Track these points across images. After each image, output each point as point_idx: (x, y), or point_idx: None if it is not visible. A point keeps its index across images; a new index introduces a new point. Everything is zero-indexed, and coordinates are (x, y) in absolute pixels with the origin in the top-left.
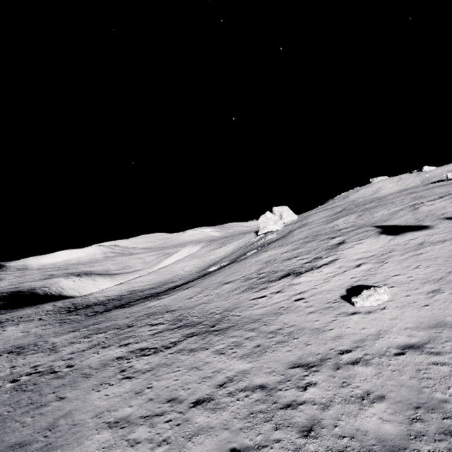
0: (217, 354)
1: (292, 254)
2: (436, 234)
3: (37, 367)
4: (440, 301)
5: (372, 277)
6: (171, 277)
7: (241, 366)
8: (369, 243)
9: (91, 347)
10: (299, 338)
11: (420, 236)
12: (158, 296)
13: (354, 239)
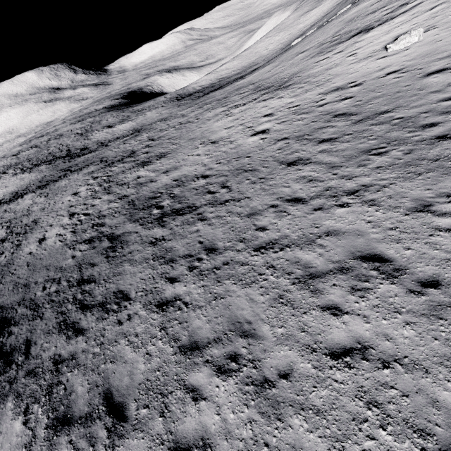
0: (279, 98)
1: (381, 4)
2: None
3: (180, 123)
4: None
5: (430, 21)
6: (254, 60)
7: (290, 101)
8: None
9: (205, 111)
10: (332, 81)
11: None
12: (243, 77)
13: None
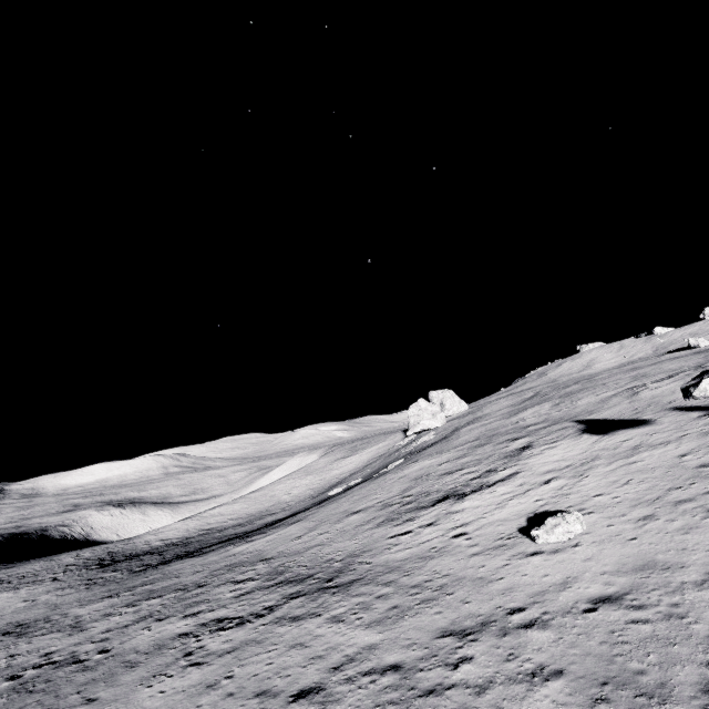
0: (334, 622)
1: (454, 465)
2: (657, 432)
3: (50, 655)
4: (652, 531)
5: (565, 499)
6: (269, 507)
7: (367, 638)
8: (565, 447)
9: (139, 620)
10: (454, 593)
11: (636, 436)
12: (248, 538)
13: (544, 441)
